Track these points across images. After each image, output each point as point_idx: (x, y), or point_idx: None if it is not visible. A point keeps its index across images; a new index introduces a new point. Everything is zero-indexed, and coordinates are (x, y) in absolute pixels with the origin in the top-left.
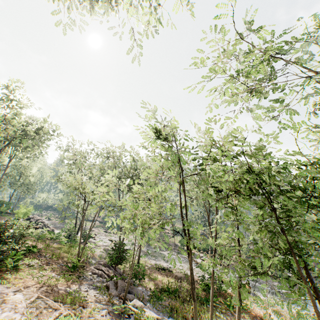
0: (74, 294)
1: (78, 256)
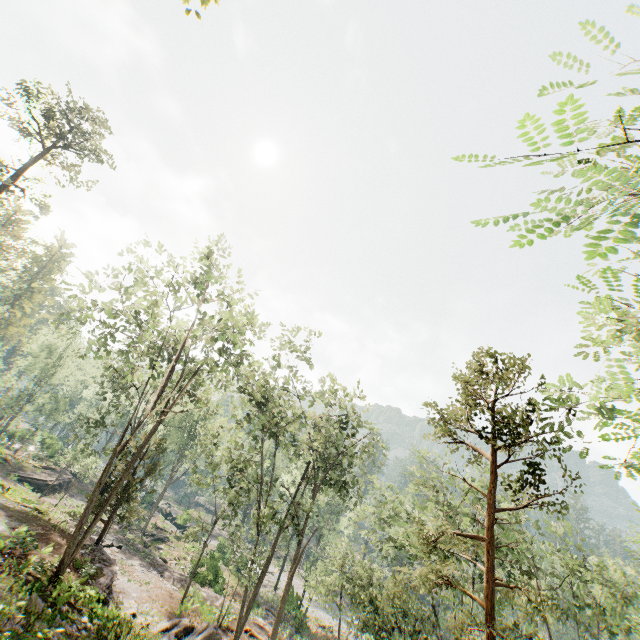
0: None
1: None
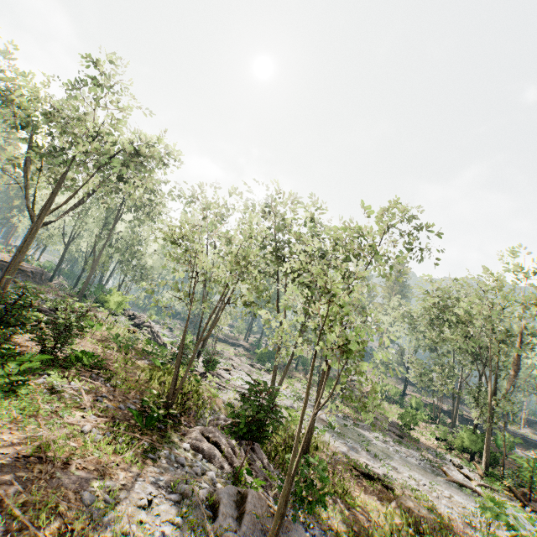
0: (97, 512)
1: (170, 395)
